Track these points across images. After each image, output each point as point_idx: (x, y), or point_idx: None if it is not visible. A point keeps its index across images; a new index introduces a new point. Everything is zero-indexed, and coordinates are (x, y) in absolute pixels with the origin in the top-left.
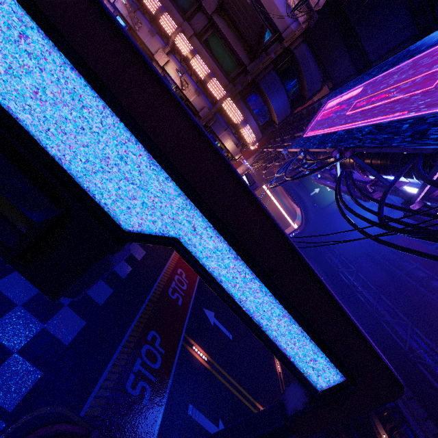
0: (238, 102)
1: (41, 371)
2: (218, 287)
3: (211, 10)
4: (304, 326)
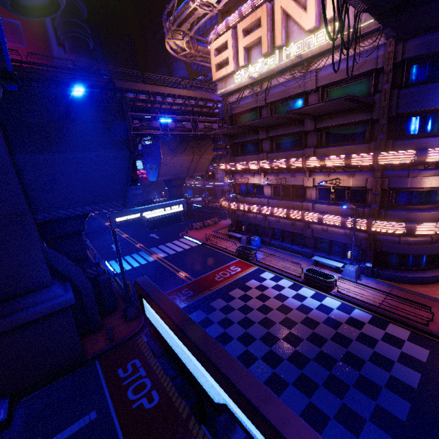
0: (394, 146)
1: None
2: (250, 437)
3: (312, 126)
4: None
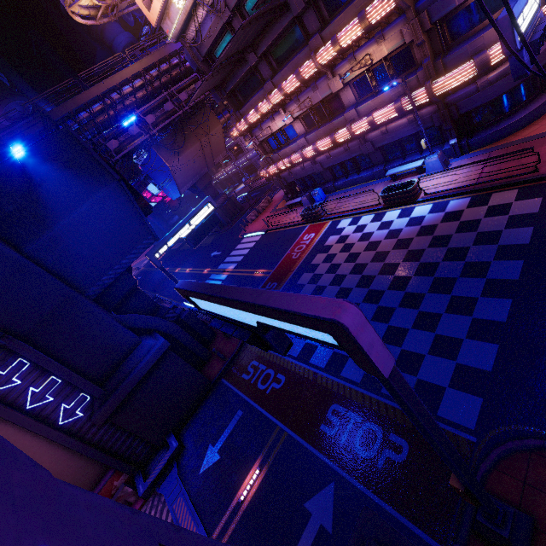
0: None
1: (479, 397)
2: (273, 327)
3: (301, 3)
4: (290, 323)
